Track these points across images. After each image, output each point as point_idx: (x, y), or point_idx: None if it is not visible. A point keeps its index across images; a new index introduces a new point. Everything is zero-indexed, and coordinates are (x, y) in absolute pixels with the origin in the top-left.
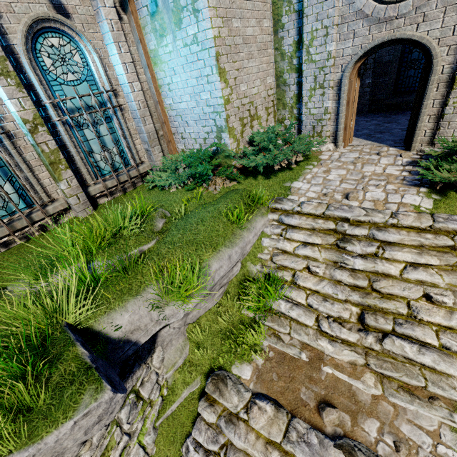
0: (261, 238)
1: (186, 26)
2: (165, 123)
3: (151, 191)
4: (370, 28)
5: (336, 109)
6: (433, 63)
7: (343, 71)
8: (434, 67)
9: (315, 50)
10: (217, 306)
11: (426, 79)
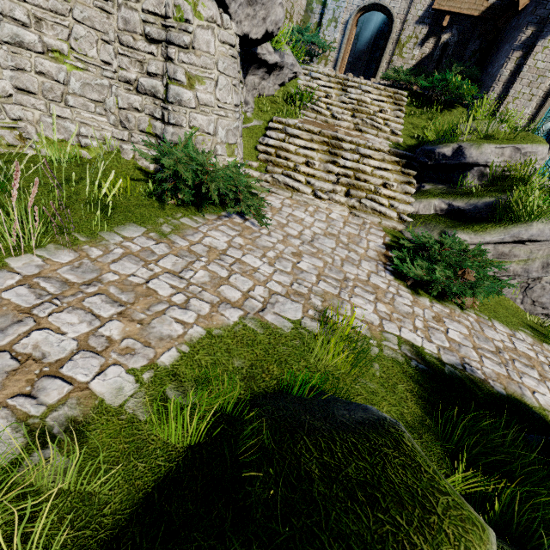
0: (297, 80)
1: None
2: None
3: None
4: None
5: (341, 42)
6: (393, 27)
7: (350, 15)
8: (393, 29)
9: None
10: (271, 98)
11: (388, 37)
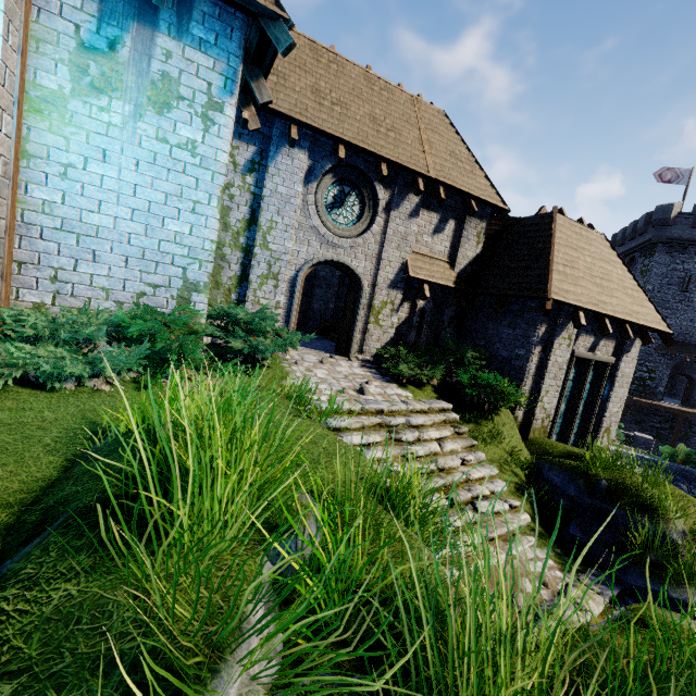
0: None
1: (176, 120)
2: (9, 231)
3: (10, 393)
4: (321, 245)
5: (287, 306)
6: (362, 290)
7: (296, 271)
8: (363, 293)
9: (273, 239)
10: None
11: (356, 300)
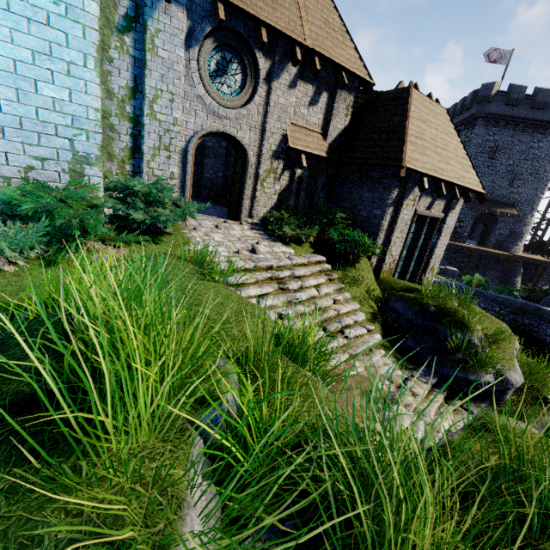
0: None
1: None
2: None
3: None
4: (208, 116)
5: (181, 176)
6: (248, 160)
7: (186, 142)
8: (249, 163)
9: (160, 109)
10: None
11: (243, 170)
